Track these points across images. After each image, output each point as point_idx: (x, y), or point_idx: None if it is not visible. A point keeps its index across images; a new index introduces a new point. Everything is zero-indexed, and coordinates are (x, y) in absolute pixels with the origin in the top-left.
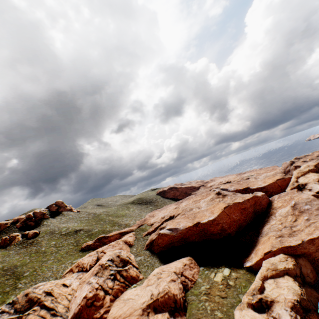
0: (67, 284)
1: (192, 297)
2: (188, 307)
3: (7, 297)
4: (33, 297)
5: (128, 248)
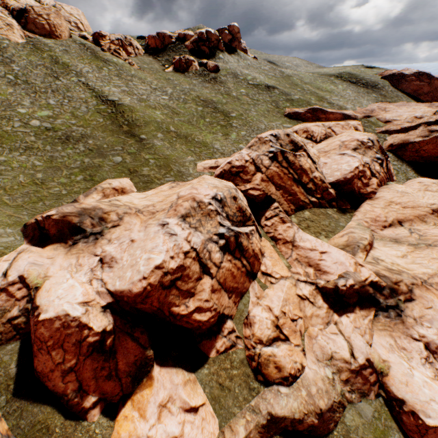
0: None
1: None
2: None
3: (228, 132)
4: (296, 142)
5: None
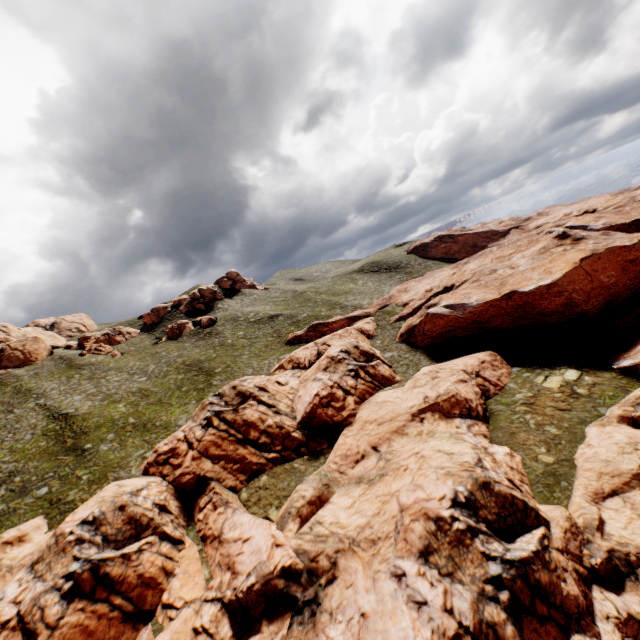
0: (282, 383)
1: (498, 407)
2: (490, 418)
3: (205, 395)
4: (244, 391)
5: (367, 340)
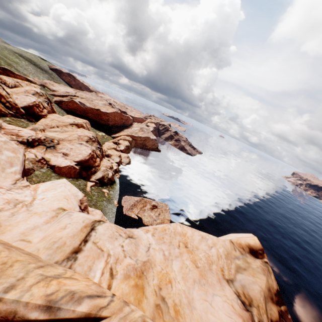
0: None
1: None
2: None
3: None
4: None
5: None
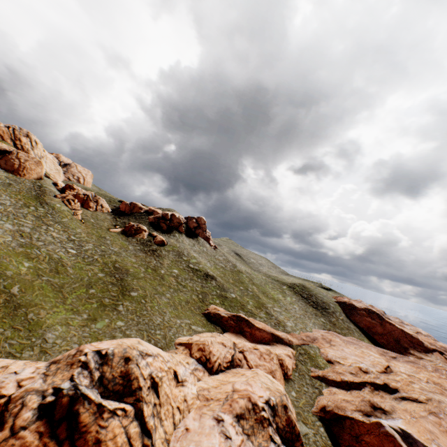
0: (178, 376)
1: None
2: None
3: (101, 315)
4: (133, 376)
5: (282, 380)
